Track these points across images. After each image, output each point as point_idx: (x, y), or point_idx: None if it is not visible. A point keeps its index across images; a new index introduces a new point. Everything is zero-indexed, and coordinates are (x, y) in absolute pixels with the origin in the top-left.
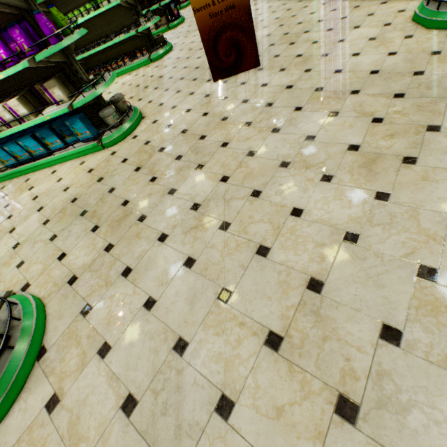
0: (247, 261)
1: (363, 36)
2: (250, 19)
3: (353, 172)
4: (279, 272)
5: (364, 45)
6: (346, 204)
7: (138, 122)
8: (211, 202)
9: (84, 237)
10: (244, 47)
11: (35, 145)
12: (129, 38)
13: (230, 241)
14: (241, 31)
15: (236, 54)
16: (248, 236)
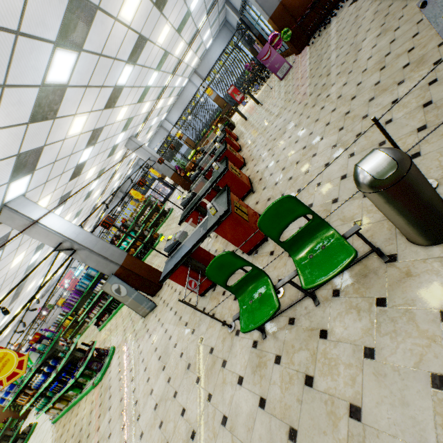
0: None
1: None
2: None
3: None
4: None
5: None
6: None
7: (30, 437)
8: None
9: None
10: None
11: None
12: None
13: None
14: None
15: None
16: None
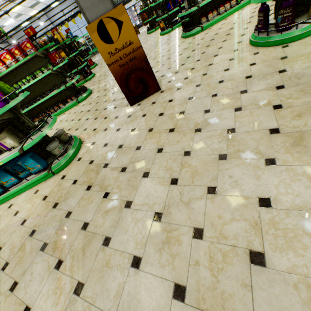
0: (247, 276)
1: (224, 59)
2: (147, 63)
3: (290, 151)
4: (295, 286)
5: (228, 64)
6: (308, 184)
7: (79, 147)
8: (171, 208)
9: (48, 279)
10: (147, 81)
11: None
12: (60, 91)
13: (213, 251)
14: (143, 71)
15: (142, 85)
16: (229, 241)
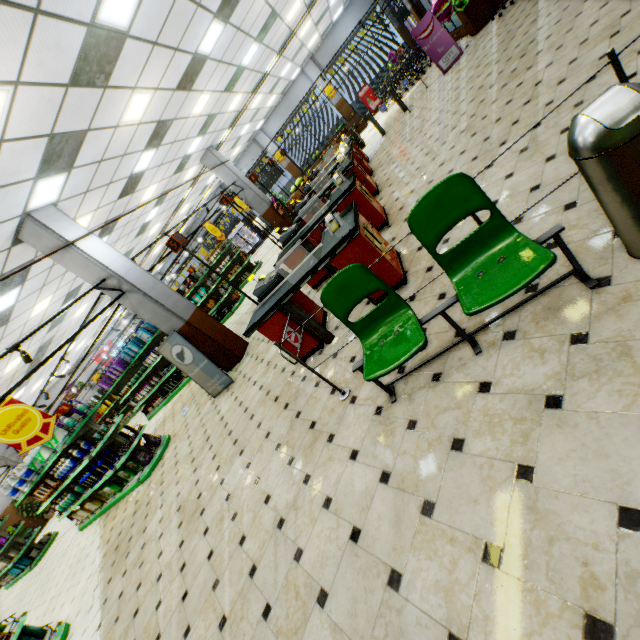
0: None
1: None
2: None
3: None
4: None
5: None
6: None
7: (48, 549)
8: None
9: None
10: None
11: (18, 569)
12: None
13: None
14: None
15: None
16: None
